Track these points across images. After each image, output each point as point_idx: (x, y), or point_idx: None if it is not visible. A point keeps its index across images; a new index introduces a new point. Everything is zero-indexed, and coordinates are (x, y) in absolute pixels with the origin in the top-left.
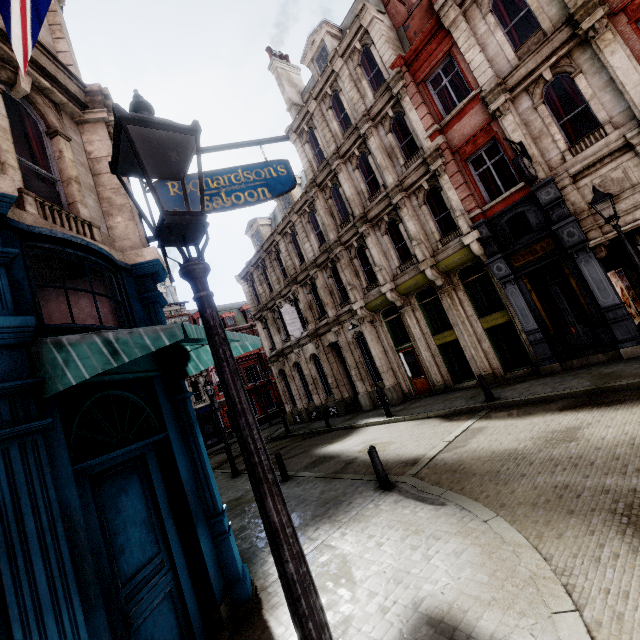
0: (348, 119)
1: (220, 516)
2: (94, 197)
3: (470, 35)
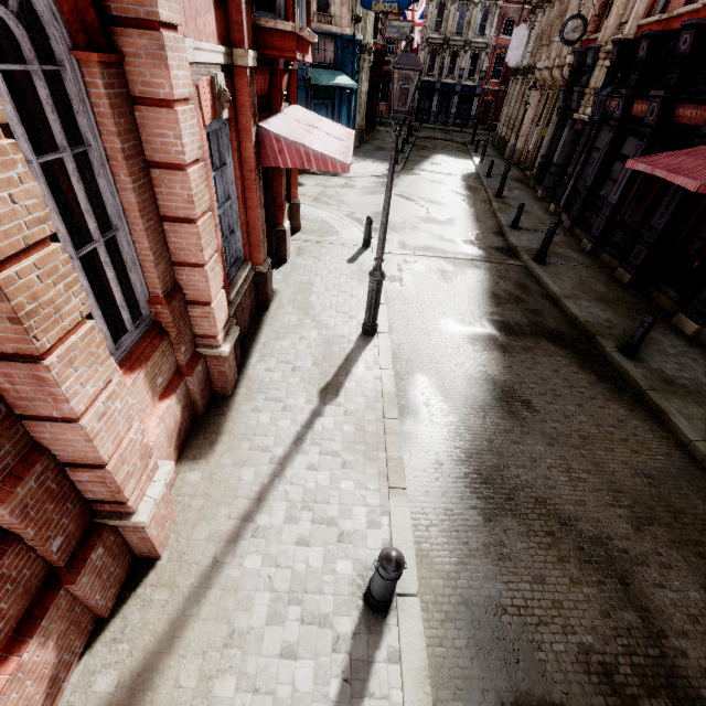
0: None
1: None
2: None
3: None
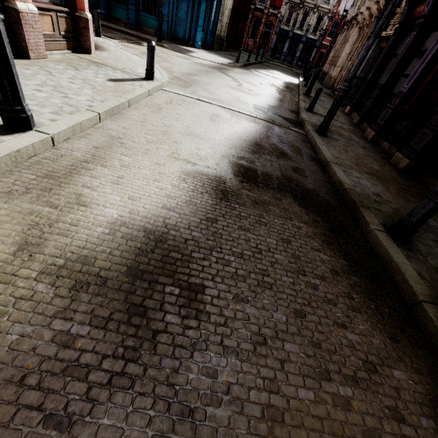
0: None
1: (198, 26)
2: None
3: None
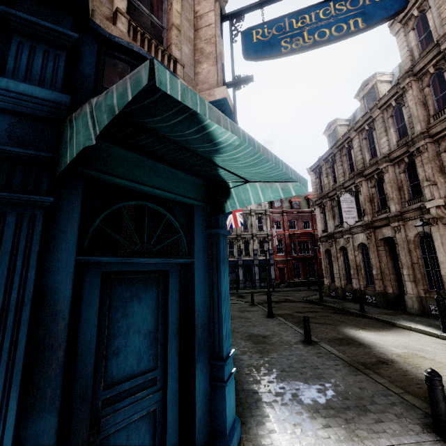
0: None
1: (222, 361)
2: (190, 47)
3: None
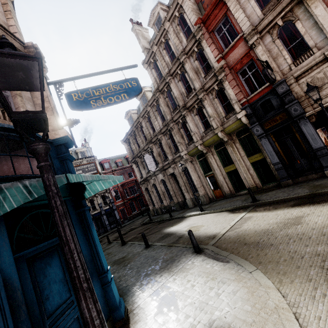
0: (174, 54)
1: (105, 273)
2: (31, 104)
3: (236, 3)
